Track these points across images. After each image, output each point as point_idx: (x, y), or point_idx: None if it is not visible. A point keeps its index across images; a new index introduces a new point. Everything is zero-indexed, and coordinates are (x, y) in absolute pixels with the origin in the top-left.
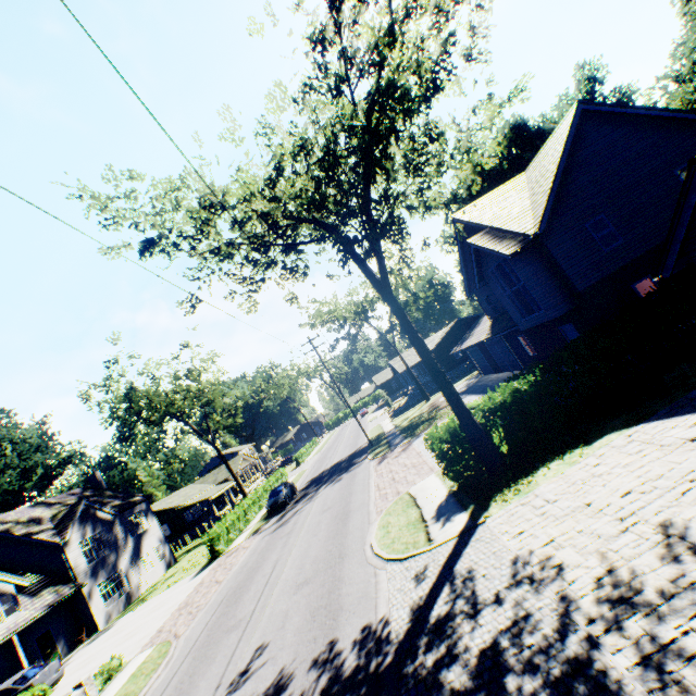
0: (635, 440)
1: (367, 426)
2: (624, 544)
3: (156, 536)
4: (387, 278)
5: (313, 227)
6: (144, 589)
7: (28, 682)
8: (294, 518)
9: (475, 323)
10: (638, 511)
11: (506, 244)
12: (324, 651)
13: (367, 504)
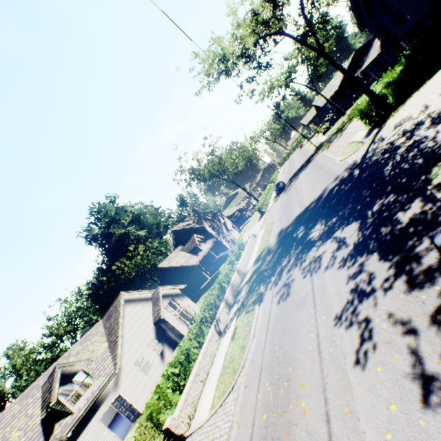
0: None
1: (307, 149)
2: (431, 99)
3: (229, 223)
4: (320, 46)
5: (270, 37)
6: (236, 239)
7: (225, 253)
8: (293, 186)
9: (369, 48)
10: (439, 88)
11: None
12: (334, 179)
13: (329, 159)
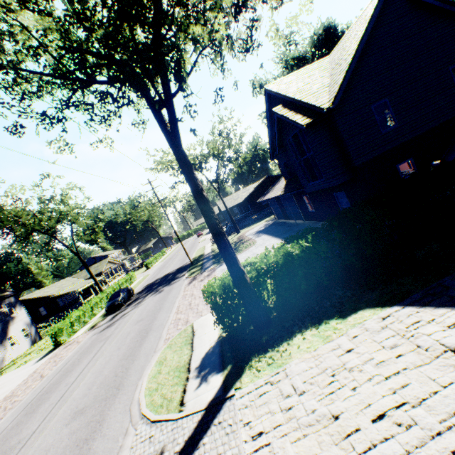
0: (389, 328)
1: (197, 246)
2: None
3: (23, 321)
4: (177, 130)
5: None
6: (8, 362)
7: None
8: (118, 321)
9: (277, 181)
10: None
11: (303, 115)
12: None
13: (163, 326)
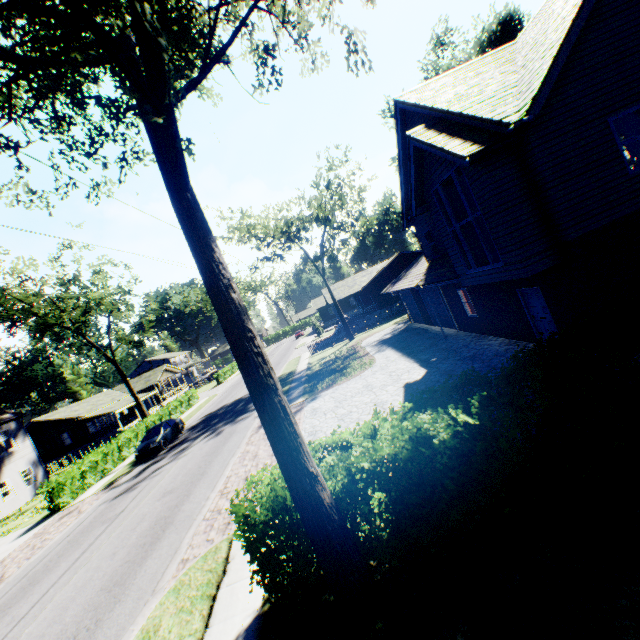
0: None
1: (291, 354)
2: None
3: (25, 459)
4: (176, 152)
5: None
6: None
7: None
8: (143, 484)
9: (415, 261)
10: None
11: (465, 139)
12: None
13: (191, 521)
